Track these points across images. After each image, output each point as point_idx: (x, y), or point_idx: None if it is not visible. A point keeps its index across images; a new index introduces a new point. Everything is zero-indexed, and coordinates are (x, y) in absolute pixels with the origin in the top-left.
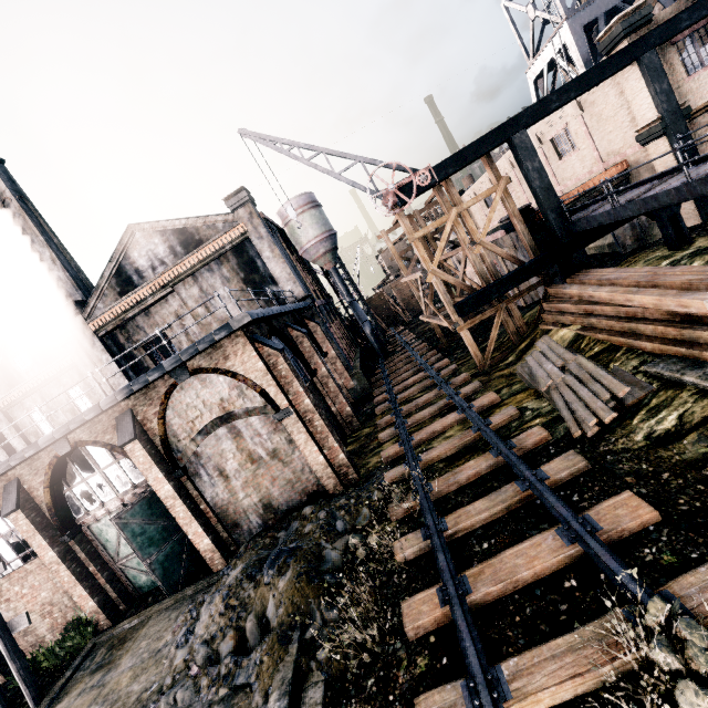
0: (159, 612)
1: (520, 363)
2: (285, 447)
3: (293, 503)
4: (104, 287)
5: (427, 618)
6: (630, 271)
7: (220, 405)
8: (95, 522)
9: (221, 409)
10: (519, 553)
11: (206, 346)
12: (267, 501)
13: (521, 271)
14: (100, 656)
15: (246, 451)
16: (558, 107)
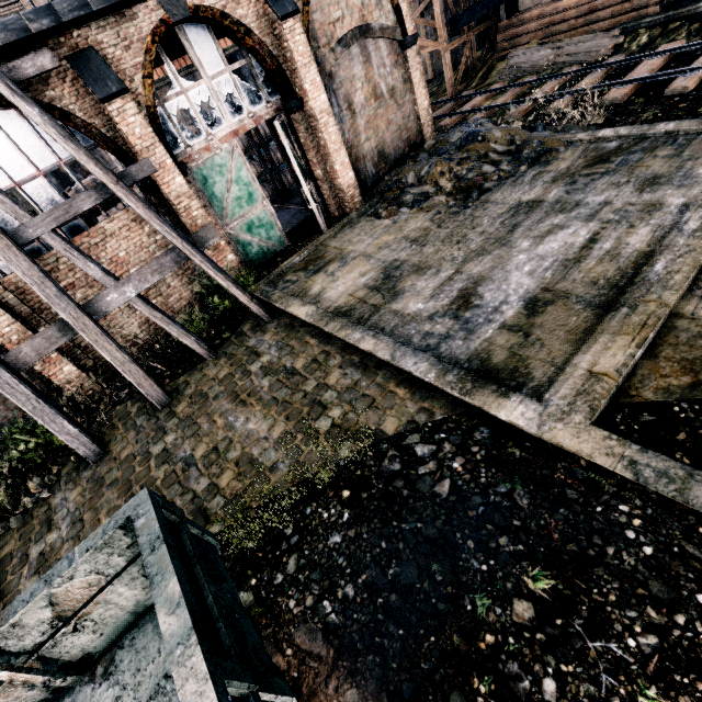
0: (330, 238)
1: (490, 80)
2: (401, 87)
3: (399, 154)
4: None
5: (628, 90)
6: None
7: (360, 11)
8: (198, 165)
9: (361, 17)
10: (641, 68)
11: None
12: (381, 148)
13: None
14: (298, 275)
15: (372, 84)
16: None
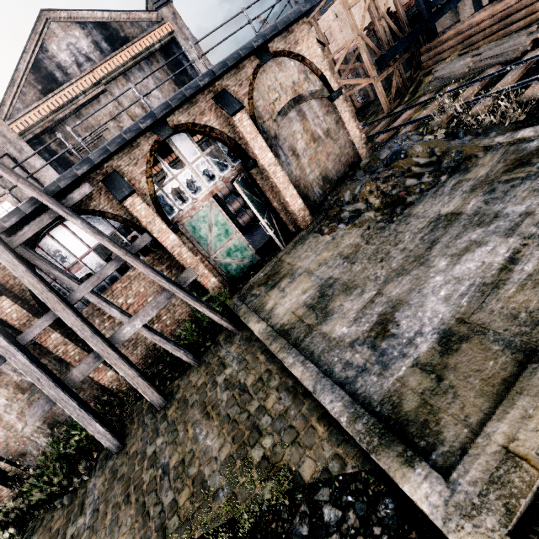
0: (286, 254)
1: (419, 93)
2: (334, 127)
3: (340, 174)
4: (20, 83)
5: None
6: (485, 8)
7: (292, 88)
8: (188, 220)
9: (293, 92)
10: None
11: (296, 17)
12: (324, 174)
13: (411, 34)
14: (260, 290)
15: (309, 132)
16: None
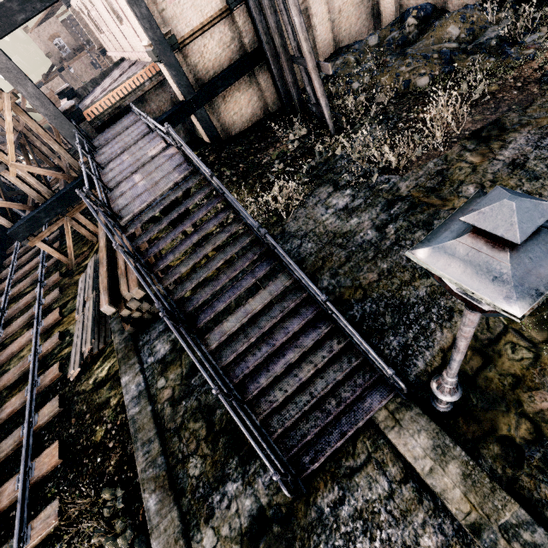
0: None
1: None
2: None
3: None
4: None
5: None
6: None
7: None
8: None
9: None
10: None
11: None
12: None
13: (64, 196)
14: None
15: None
16: (28, 19)
